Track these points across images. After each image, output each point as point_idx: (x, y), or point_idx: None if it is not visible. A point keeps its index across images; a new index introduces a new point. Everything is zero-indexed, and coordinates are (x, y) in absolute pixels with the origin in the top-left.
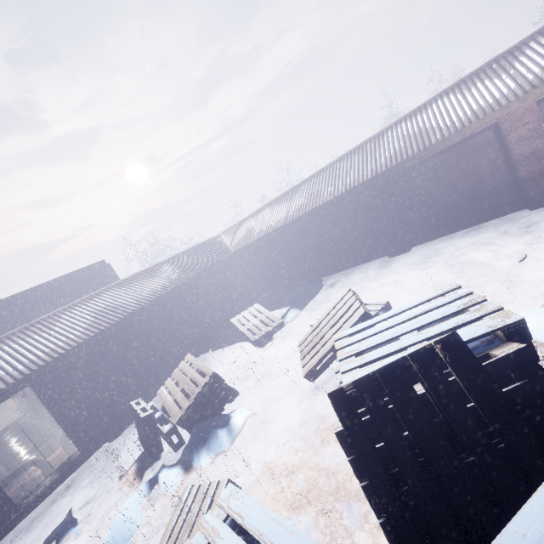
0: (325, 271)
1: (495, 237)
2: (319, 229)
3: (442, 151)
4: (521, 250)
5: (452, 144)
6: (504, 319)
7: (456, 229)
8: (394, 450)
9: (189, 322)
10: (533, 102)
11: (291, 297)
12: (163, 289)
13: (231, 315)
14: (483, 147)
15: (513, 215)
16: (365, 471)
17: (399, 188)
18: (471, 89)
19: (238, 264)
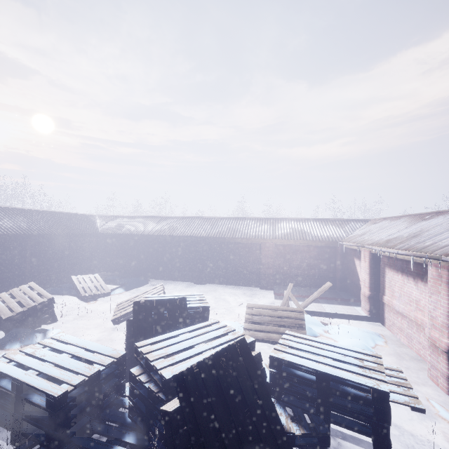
0: (155, 275)
1: (241, 294)
2: (165, 248)
3: (239, 243)
4: (245, 303)
5: (243, 242)
6: (205, 304)
7: (230, 283)
8: (147, 326)
9: (34, 263)
10: (274, 243)
11: (124, 281)
12: (32, 230)
13: (68, 275)
14: (254, 251)
15: (254, 288)
16: (133, 330)
17: (215, 249)
18: (260, 224)
19: (98, 242)
